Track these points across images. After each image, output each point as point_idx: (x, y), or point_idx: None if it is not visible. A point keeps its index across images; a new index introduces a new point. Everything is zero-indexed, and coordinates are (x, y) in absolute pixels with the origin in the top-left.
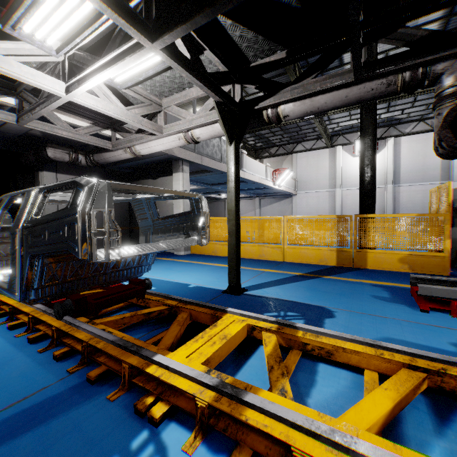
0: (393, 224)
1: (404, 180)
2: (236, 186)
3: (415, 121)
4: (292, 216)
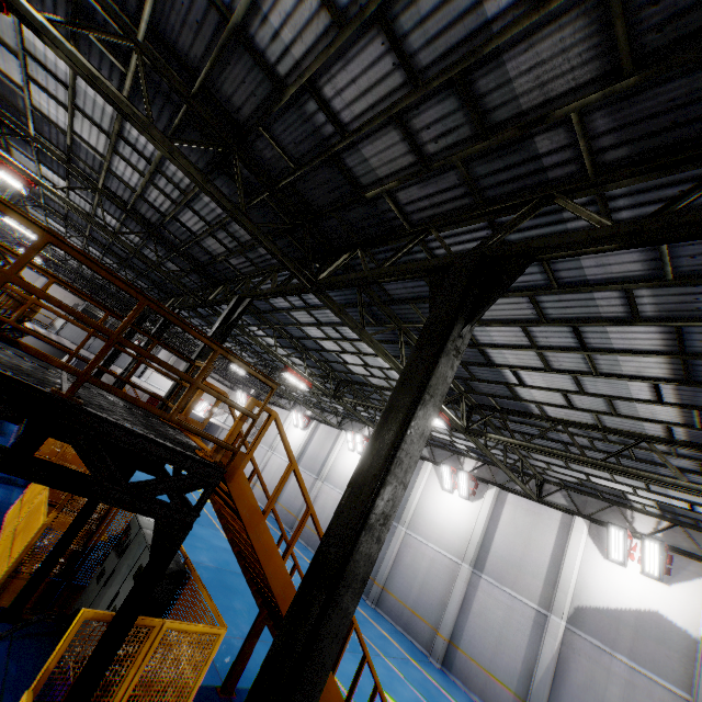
0: None
1: (302, 463)
2: None
3: (334, 414)
4: None
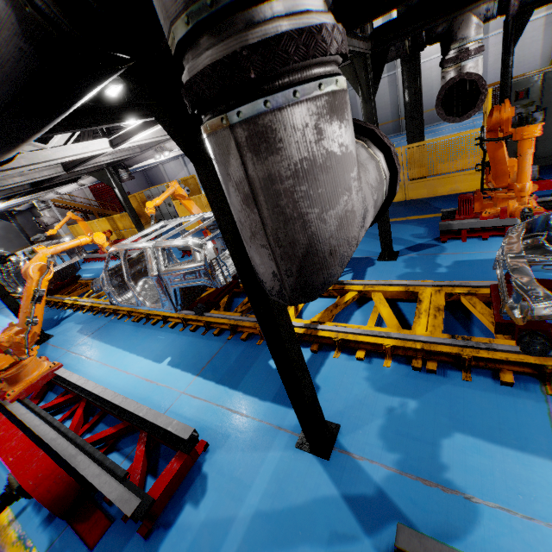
0: (120, 219)
1: None
2: (26, 236)
3: None
4: (95, 220)
